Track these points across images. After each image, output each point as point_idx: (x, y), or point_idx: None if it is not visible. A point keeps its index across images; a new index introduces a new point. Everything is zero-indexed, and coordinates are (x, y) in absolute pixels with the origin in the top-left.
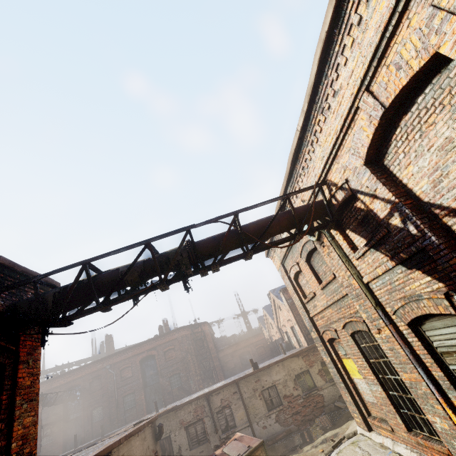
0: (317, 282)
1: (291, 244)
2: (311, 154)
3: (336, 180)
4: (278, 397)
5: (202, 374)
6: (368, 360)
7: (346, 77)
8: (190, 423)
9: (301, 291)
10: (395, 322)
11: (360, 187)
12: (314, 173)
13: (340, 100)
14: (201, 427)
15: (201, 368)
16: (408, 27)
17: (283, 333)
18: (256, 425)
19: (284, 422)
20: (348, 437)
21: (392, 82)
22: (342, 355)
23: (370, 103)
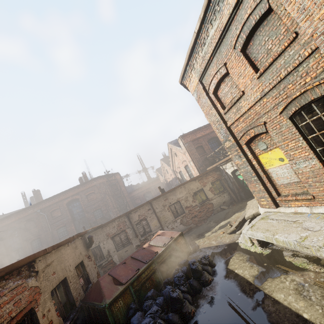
0: (253, 71)
1: None
2: None
3: None
4: (181, 208)
5: (118, 207)
6: (306, 138)
7: None
8: (115, 234)
9: (219, 103)
10: None
11: None
12: None
13: None
14: (124, 236)
15: (117, 203)
16: None
17: (177, 173)
18: (166, 228)
19: (186, 223)
20: (248, 218)
21: None
22: (260, 151)
23: None
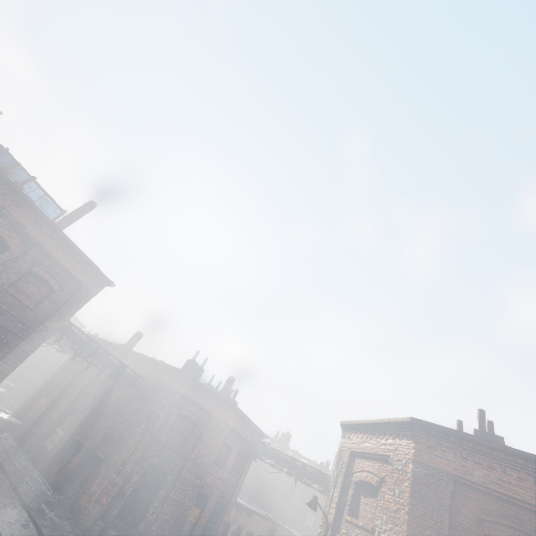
0: None
1: None
2: None
3: None
4: None
5: None
6: None
7: None
8: None
9: None
10: None
11: None
12: None
13: None
14: None
15: None
16: None
17: None
18: None
19: None
20: None
21: None
22: None
23: None
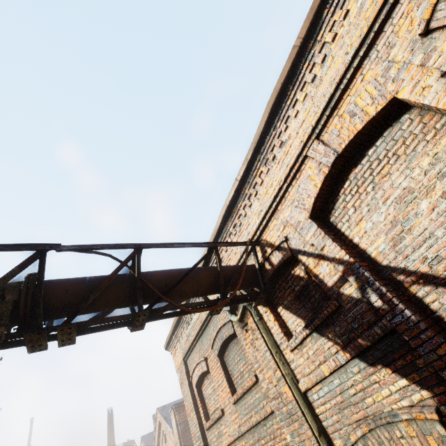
0: (229, 390)
1: (211, 308)
2: (246, 209)
3: (273, 239)
4: None
5: None
6: None
7: (296, 127)
8: None
9: (203, 406)
10: None
11: (302, 246)
12: (247, 231)
13: (288, 150)
14: None
15: None
16: (362, 81)
17: None
18: None
19: None
20: None
21: (346, 128)
22: None
23: (321, 150)
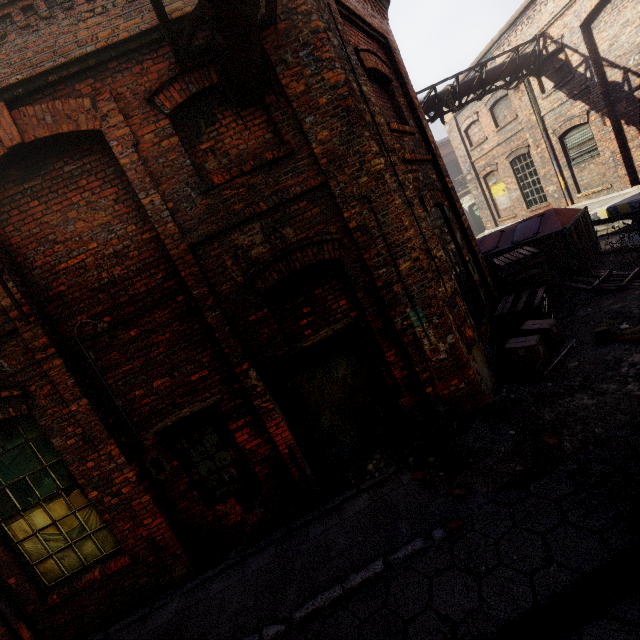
0: (494, 127)
1: (514, 87)
2: (542, 6)
3: (554, 35)
4: None
5: None
6: (516, 176)
7: None
8: None
9: (468, 141)
10: (551, 139)
11: (569, 43)
12: (538, 25)
13: None
14: None
15: None
16: None
17: None
18: None
19: None
20: None
21: None
22: (492, 184)
23: None
